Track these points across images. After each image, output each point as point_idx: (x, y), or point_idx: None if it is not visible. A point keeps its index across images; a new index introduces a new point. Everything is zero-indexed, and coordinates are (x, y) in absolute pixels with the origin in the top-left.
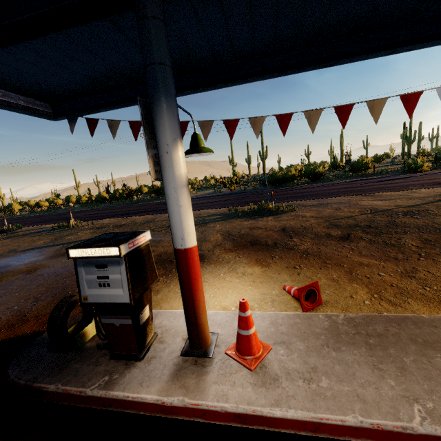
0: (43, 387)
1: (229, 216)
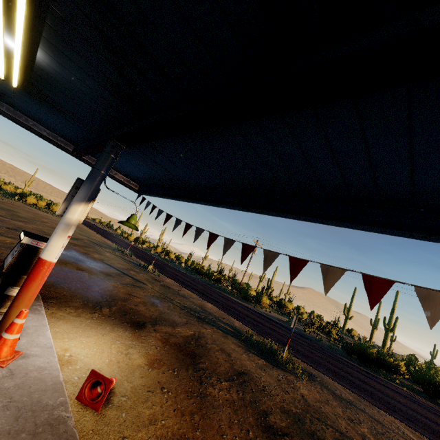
0: None
1: (237, 334)
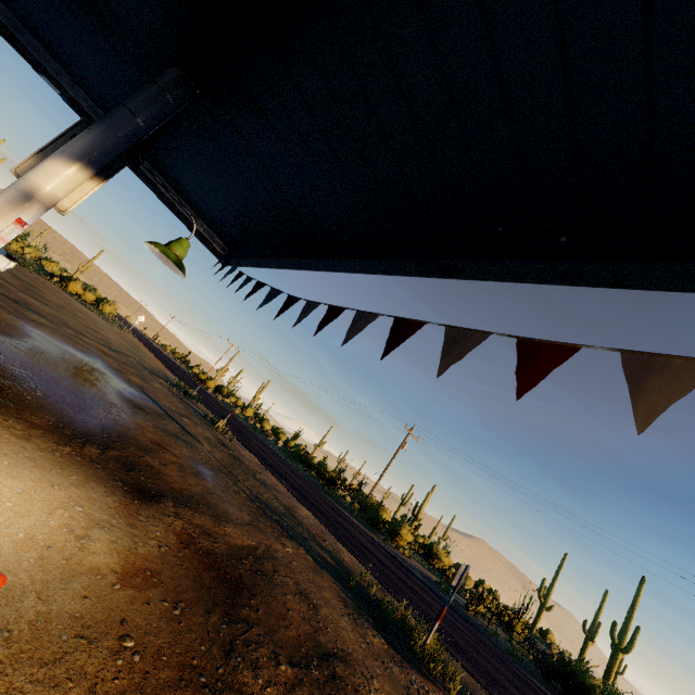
0: None
1: (342, 575)
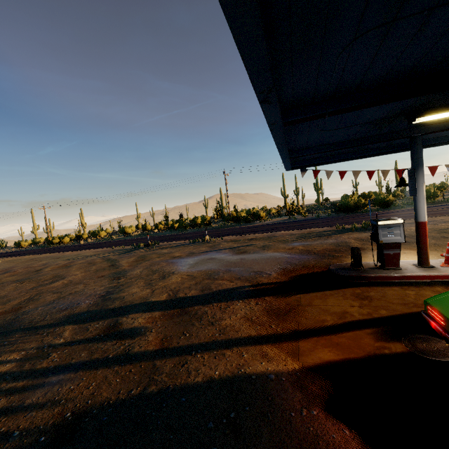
0: (367, 275)
1: (341, 231)
